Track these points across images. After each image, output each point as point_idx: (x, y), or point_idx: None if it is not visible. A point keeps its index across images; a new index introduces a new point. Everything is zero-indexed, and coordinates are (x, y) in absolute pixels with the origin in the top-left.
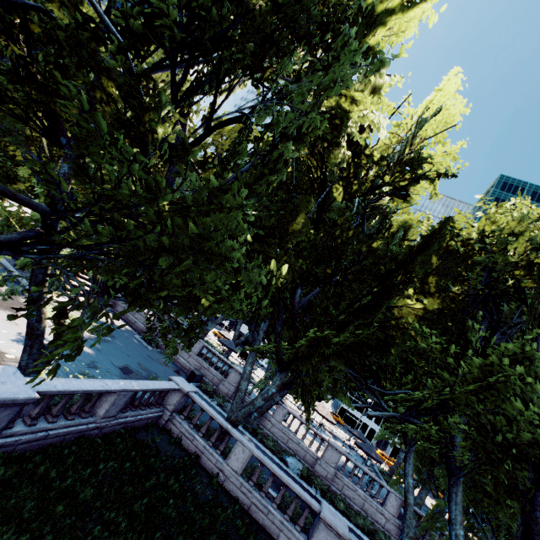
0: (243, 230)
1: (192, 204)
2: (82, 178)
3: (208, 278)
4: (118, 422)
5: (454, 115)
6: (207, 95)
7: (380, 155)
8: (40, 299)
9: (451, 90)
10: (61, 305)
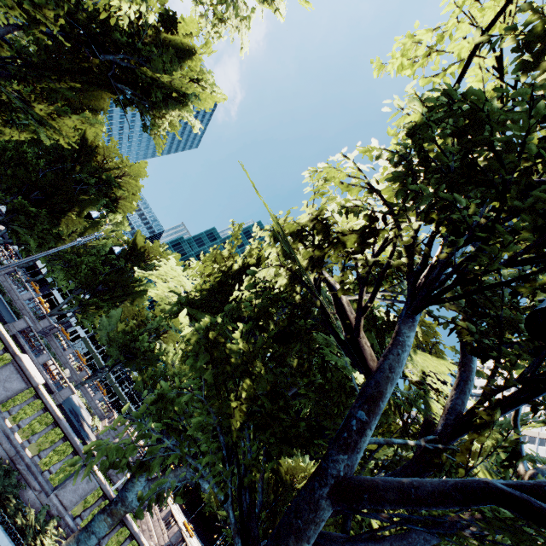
0: None
1: None
2: None
3: None
4: None
5: None
6: None
7: None
8: None
9: None
10: None
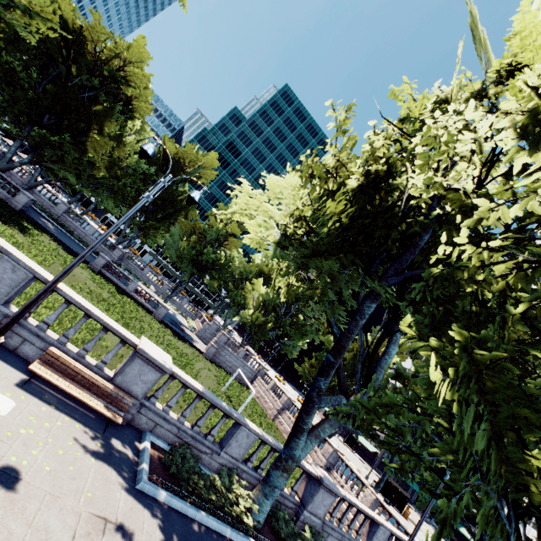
0: None
1: None
2: None
3: None
4: None
5: None
6: None
7: None
8: None
9: None
10: None
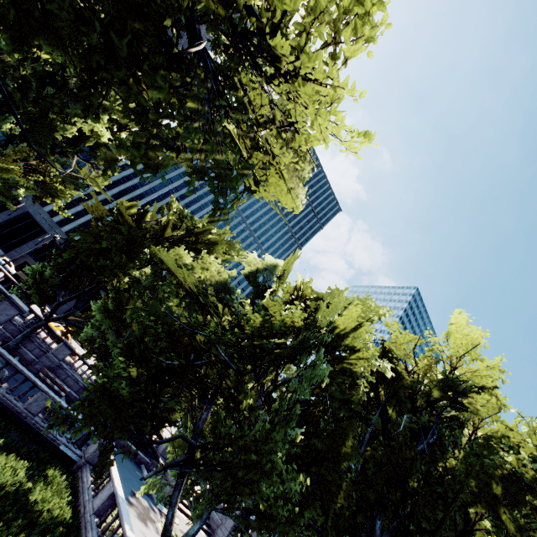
0: (275, 457)
1: (258, 439)
2: (213, 434)
3: (263, 487)
4: None
5: (476, 335)
6: (273, 370)
7: (411, 378)
8: (190, 492)
9: (462, 320)
10: (197, 496)
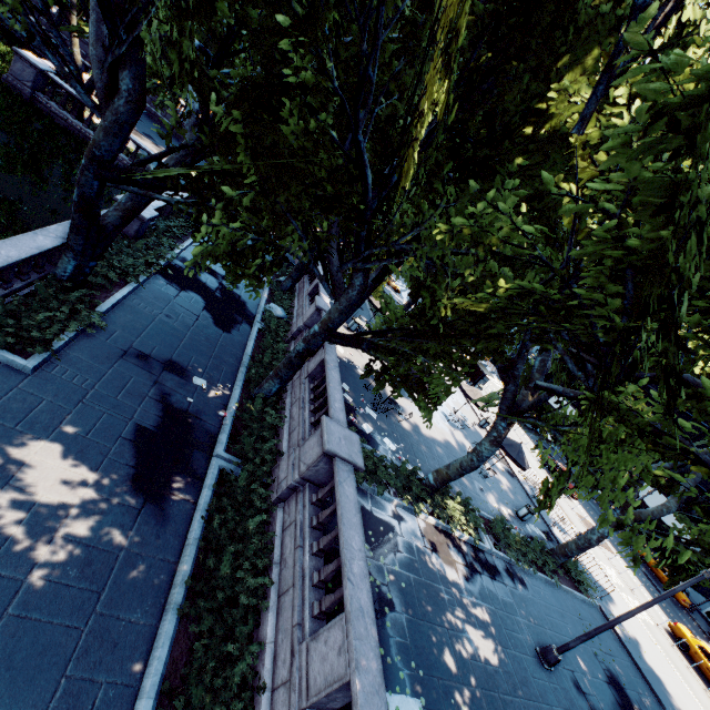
0: None
1: None
2: None
3: None
4: (122, 160)
5: None
6: None
7: None
8: None
9: None
10: None
